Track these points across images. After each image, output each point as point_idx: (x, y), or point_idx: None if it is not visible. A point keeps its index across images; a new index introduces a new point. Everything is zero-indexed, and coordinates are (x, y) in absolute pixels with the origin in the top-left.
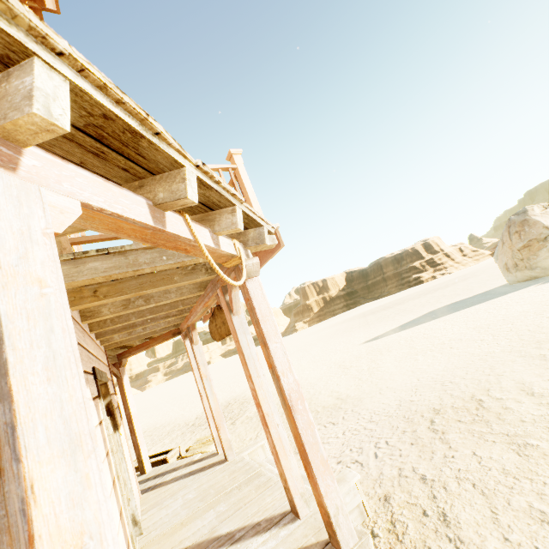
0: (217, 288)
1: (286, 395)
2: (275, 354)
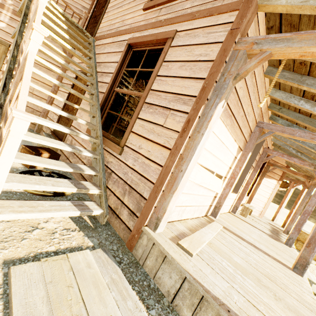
0: (293, 181)
1: (295, 207)
2: (299, 201)
